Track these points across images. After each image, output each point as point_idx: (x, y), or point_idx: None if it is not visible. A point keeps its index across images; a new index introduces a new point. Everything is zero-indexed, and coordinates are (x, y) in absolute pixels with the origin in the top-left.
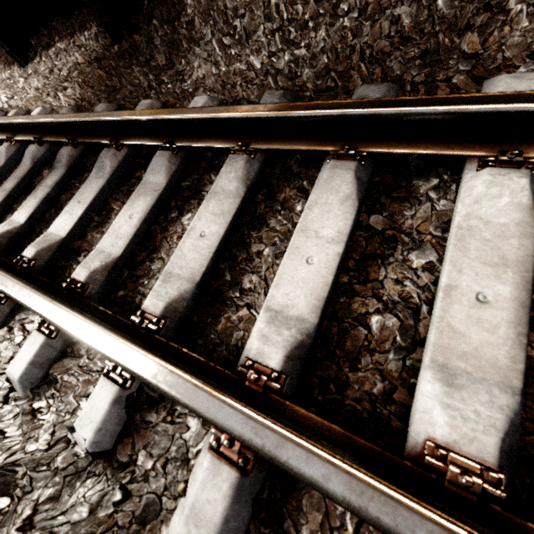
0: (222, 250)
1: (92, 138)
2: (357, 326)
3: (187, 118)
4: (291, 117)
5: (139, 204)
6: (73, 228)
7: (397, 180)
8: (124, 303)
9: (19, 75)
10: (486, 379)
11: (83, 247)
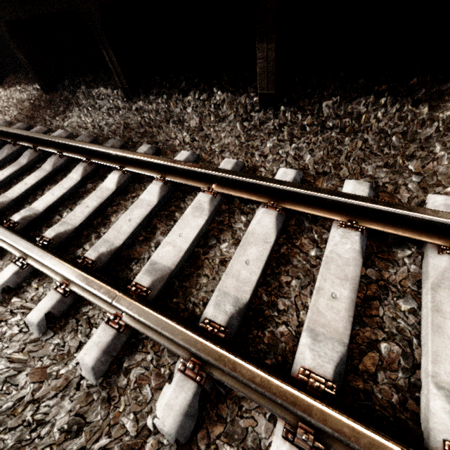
0: (32, 191)
1: (5, 138)
2: (57, 215)
3: (39, 138)
4: (70, 145)
5: (10, 170)
6: None
7: (105, 173)
8: None
9: None
10: (72, 224)
11: None
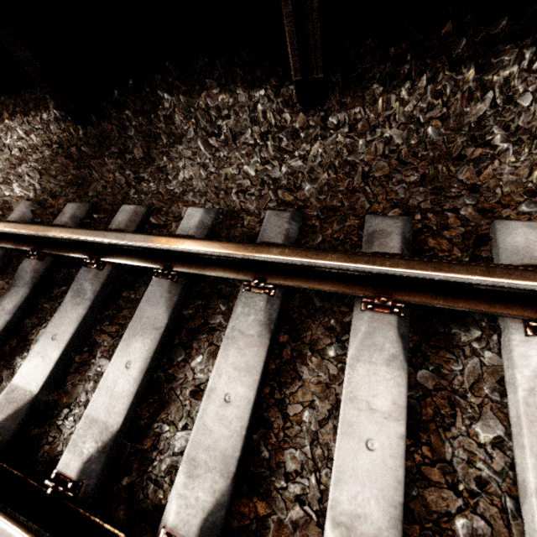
0: (253, 417)
1: (63, 251)
2: None
3: (192, 252)
4: (320, 267)
5: (137, 348)
6: (47, 378)
7: (434, 325)
8: (132, 498)
9: None
10: None
11: (63, 401)
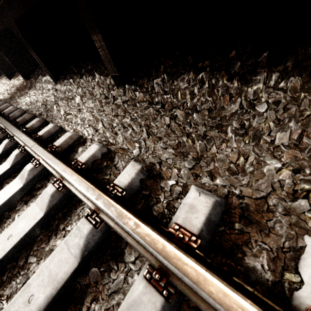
0: None
1: None
2: None
3: None
4: None
5: None
6: None
7: None
8: None
9: (7, 83)
10: None
11: None
